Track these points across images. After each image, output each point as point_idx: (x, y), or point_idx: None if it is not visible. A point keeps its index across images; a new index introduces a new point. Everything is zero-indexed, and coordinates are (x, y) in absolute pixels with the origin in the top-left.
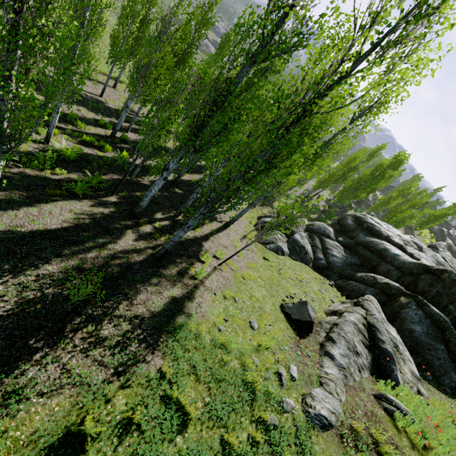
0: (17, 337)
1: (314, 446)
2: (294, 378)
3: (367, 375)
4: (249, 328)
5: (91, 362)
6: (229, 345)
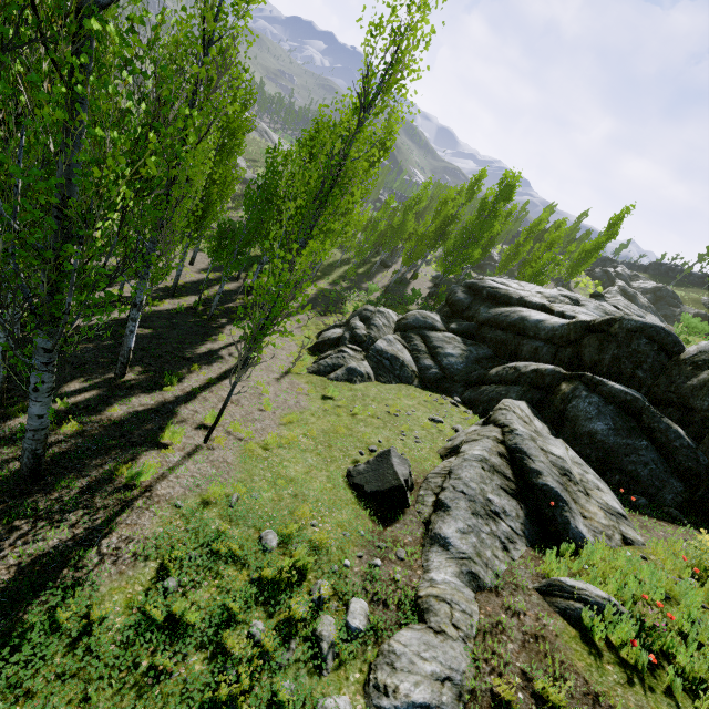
0: None
1: None
2: (356, 632)
3: (523, 549)
4: (257, 553)
5: None
6: (180, 622)
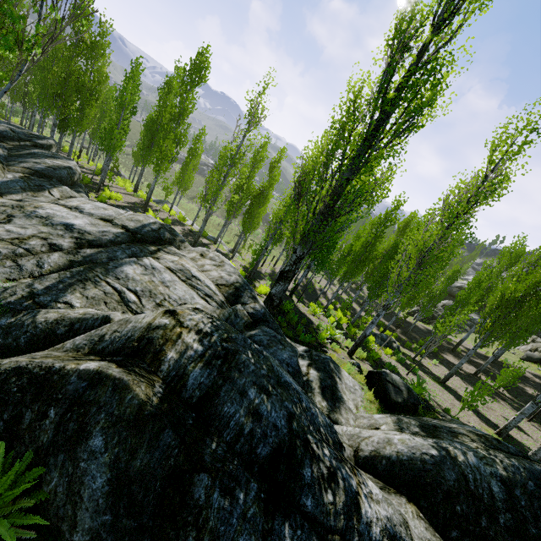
0: None
1: None
2: None
3: None
4: None
5: None
6: None
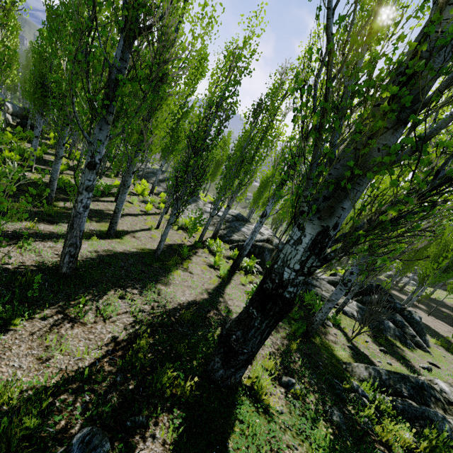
0: None
1: None
2: None
3: None
4: None
5: None
6: None
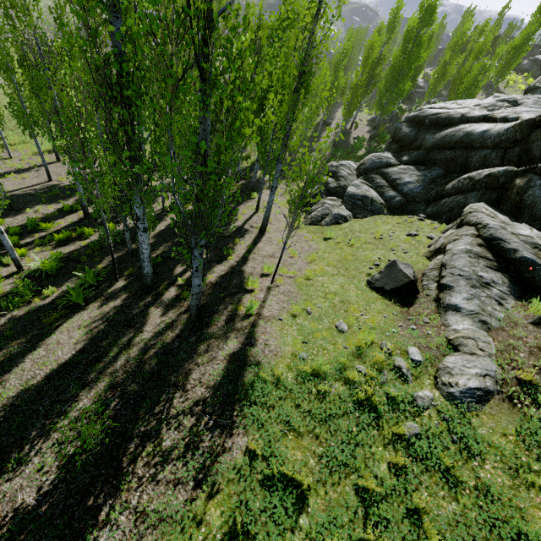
0: (73, 506)
1: (479, 430)
2: (419, 362)
3: (512, 302)
4: (339, 335)
5: (164, 487)
6: (320, 371)
